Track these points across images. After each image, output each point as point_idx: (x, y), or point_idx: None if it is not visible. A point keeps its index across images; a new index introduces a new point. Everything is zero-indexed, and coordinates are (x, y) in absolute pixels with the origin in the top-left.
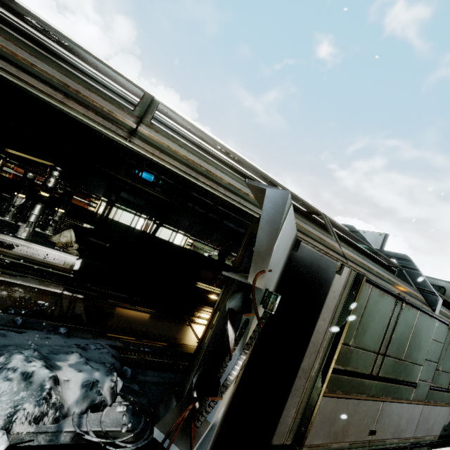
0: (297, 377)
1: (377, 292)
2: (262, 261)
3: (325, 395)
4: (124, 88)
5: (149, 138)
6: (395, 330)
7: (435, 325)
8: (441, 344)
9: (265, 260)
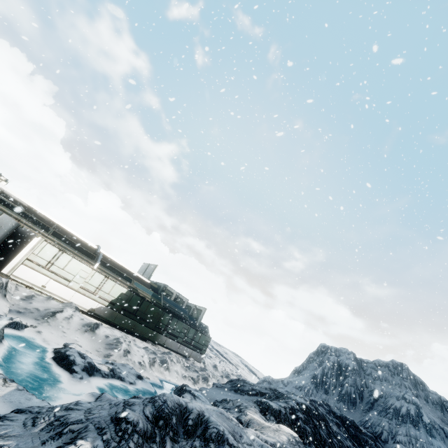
0: (15, 258)
1: (50, 245)
2: None
3: (23, 264)
4: None
5: None
6: (59, 259)
7: (83, 265)
8: (88, 274)
9: None
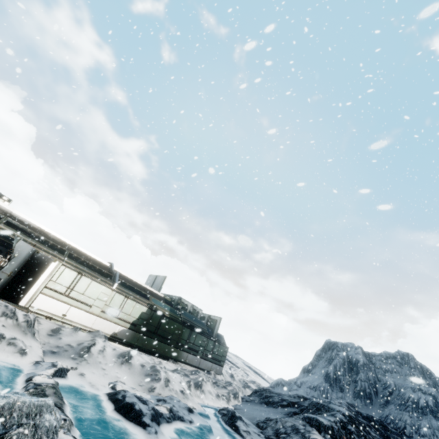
0: (33, 287)
1: (69, 269)
2: (14, 247)
3: (42, 293)
4: (1, 209)
5: (1, 227)
6: (78, 283)
7: (103, 287)
8: (108, 296)
9: (15, 247)
